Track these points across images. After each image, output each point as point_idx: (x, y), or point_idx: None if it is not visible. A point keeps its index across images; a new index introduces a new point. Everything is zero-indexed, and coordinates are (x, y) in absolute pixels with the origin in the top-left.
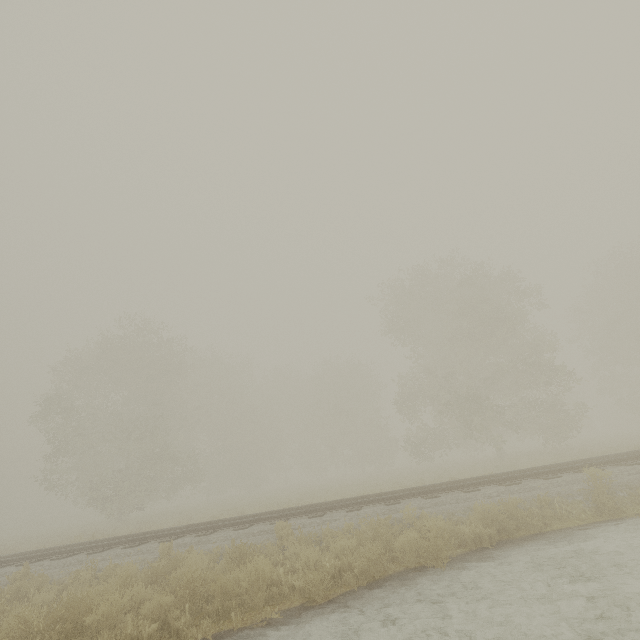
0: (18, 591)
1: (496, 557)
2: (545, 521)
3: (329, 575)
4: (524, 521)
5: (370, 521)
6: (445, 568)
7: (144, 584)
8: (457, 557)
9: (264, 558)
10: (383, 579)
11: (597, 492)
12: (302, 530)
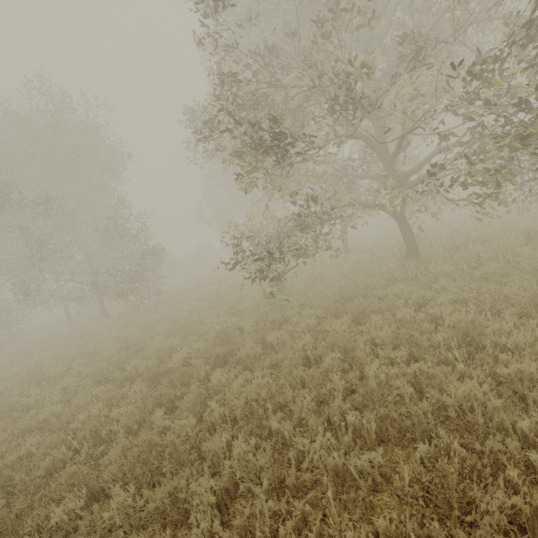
0: None
1: None
2: None
3: None
4: None
5: None
6: None
7: None
8: None
9: None
10: None
11: None
12: None
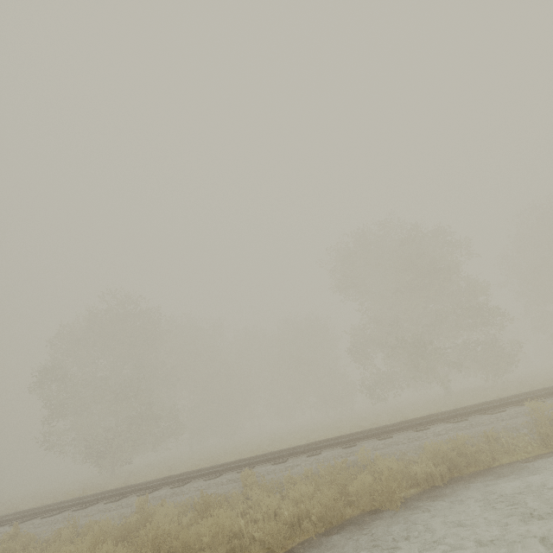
0: (5, 552)
1: (448, 496)
2: (493, 456)
3: (287, 524)
4: (473, 457)
5: (327, 466)
6: (400, 510)
7: (117, 540)
8: (411, 497)
9: (230, 508)
10: (340, 524)
11: (540, 424)
12: (265, 478)
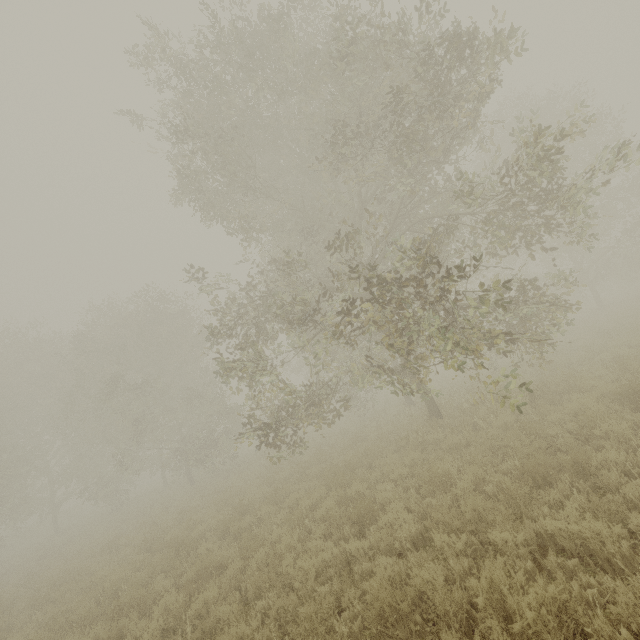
0: None
1: None
2: None
3: None
4: None
5: None
6: None
7: None
8: None
9: None
10: None
11: None
12: None
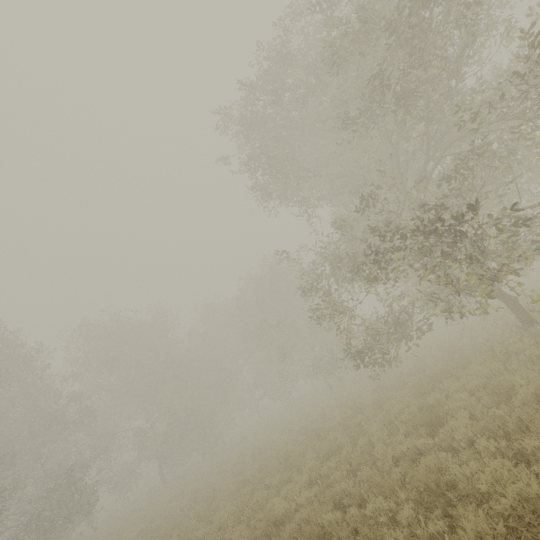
0: None
1: None
2: None
3: None
4: None
5: None
6: None
7: None
8: None
9: None
10: None
11: None
12: None
